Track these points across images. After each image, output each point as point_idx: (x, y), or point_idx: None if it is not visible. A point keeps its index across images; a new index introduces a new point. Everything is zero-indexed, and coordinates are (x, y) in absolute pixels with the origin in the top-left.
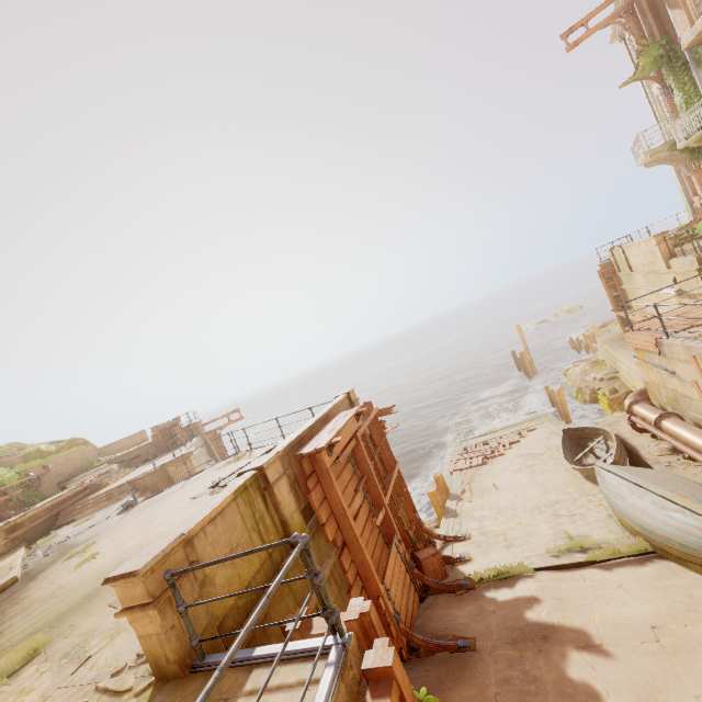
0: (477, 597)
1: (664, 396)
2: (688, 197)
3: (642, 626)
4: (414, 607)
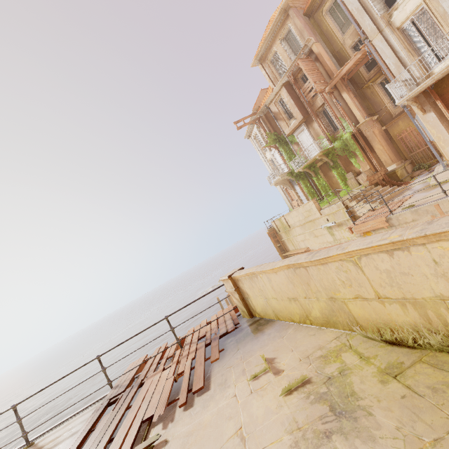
0: None
1: None
2: (289, 202)
3: None
4: None
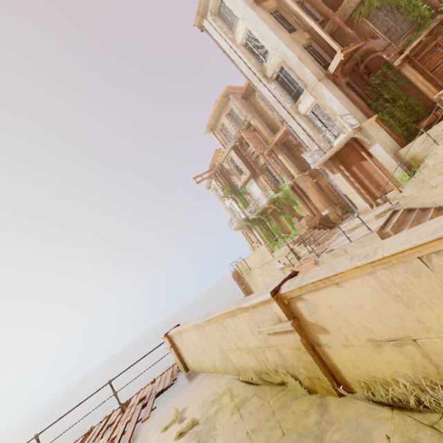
0: None
1: None
2: (251, 244)
3: None
4: None
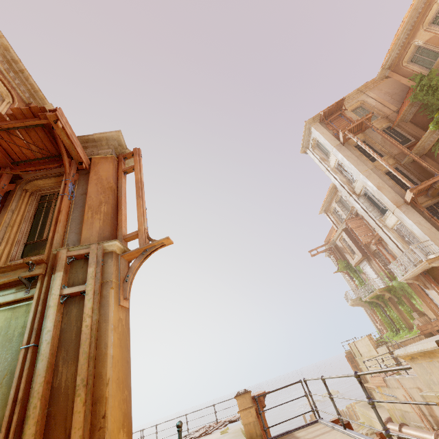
0: None
1: (398, 416)
2: (374, 324)
3: None
4: None
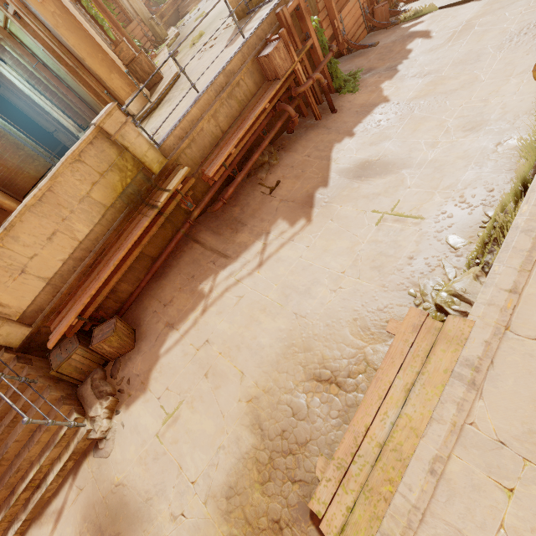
0: (396, 29)
1: None
2: None
3: (458, 24)
4: (360, 36)
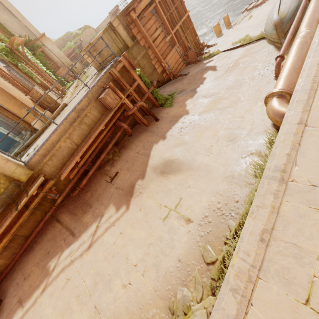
0: (200, 63)
1: None
2: None
3: (231, 62)
4: (181, 68)
